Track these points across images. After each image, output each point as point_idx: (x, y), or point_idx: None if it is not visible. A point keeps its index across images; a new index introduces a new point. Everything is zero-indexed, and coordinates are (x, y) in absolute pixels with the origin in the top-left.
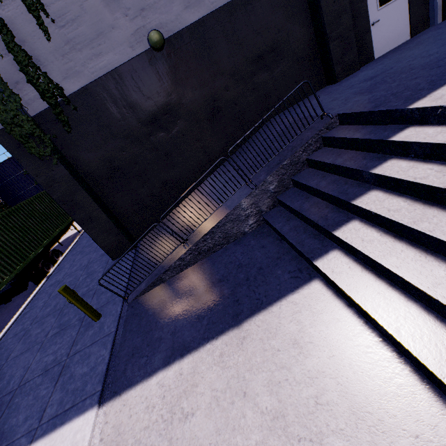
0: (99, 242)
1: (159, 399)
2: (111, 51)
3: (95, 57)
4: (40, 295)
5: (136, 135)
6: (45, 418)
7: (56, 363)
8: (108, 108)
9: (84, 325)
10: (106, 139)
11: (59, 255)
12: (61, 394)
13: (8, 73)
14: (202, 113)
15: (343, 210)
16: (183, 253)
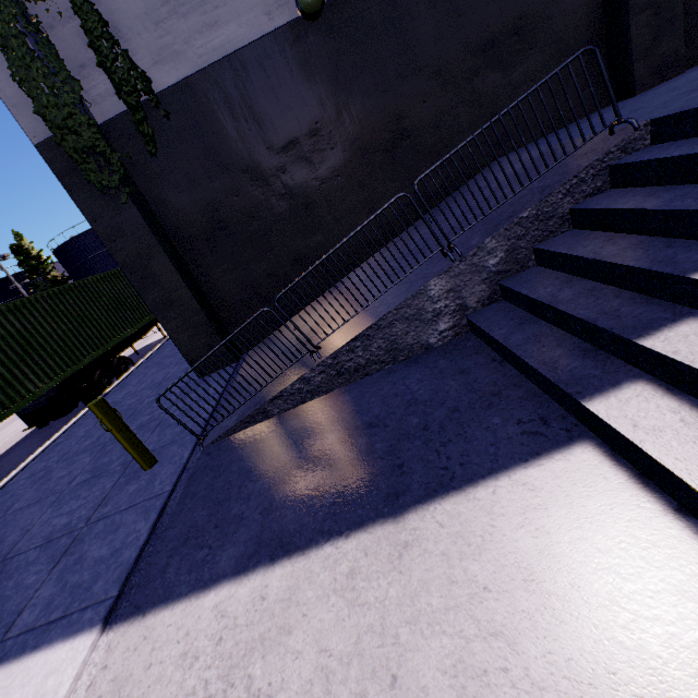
0: (180, 343)
1: (209, 643)
2: (233, 19)
3: (206, 29)
4: (84, 419)
5: (259, 169)
6: (16, 628)
7: (67, 531)
8: (219, 119)
9: (127, 474)
10: (211, 171)
11: (128, 366)
12: (54, 589)
13: (71, 49)
14: (375, 140)
15: (659, 299)
16: (309, 369)
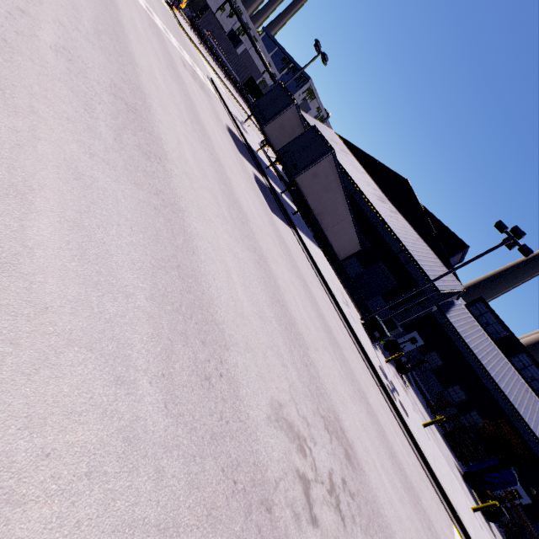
0: None
1: None
2: None
3: None
4: None
5: None
6: None
7: None
8: None
9: None
10: None
11: None
12: None
13: None
14: None
15: None
16: None
